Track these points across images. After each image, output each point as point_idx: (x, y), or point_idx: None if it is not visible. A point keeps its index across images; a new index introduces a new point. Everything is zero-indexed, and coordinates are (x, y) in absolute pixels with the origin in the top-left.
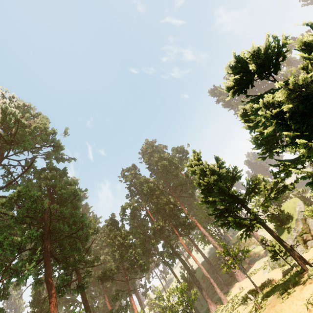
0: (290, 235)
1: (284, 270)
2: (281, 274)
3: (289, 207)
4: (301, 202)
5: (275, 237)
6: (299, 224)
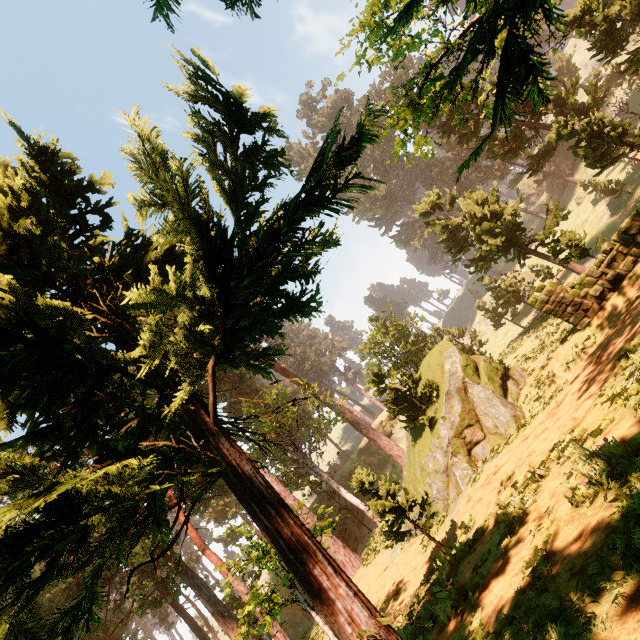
0: (438, 439)
1: (431, 547)
2: (424, 564)
3: (432, 365)
4: (453, 348)
5: (287, 562)
6: (453, 404)
